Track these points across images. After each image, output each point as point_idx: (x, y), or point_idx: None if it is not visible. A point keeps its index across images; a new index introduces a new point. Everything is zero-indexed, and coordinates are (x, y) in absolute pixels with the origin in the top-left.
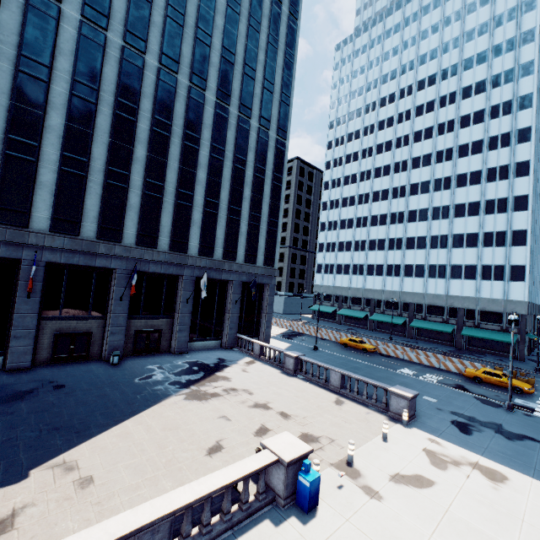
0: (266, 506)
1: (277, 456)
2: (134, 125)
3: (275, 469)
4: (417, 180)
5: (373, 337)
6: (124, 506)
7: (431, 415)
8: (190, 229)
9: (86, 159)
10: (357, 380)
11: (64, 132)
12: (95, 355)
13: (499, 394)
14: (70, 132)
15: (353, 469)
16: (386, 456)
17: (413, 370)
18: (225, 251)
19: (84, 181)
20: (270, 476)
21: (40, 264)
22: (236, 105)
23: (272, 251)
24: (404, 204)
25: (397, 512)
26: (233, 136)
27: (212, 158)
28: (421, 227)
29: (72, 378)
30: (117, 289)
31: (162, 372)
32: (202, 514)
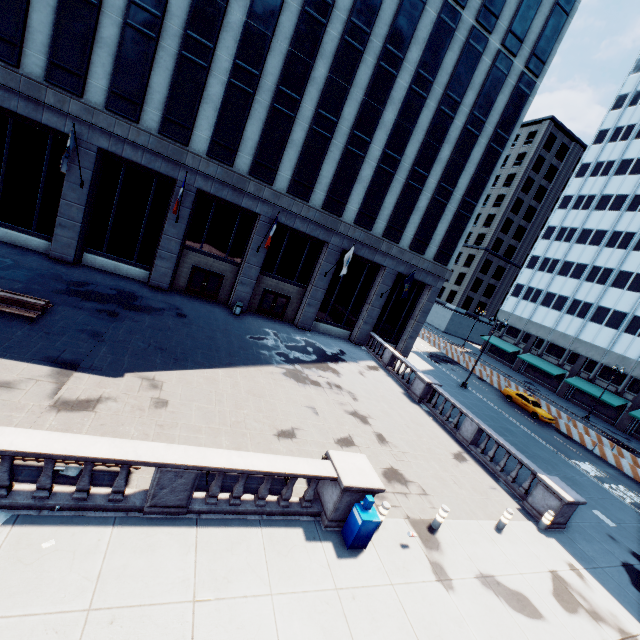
0: (307, 515)
1: (337, 473)
2: (322, 30)
3: (331, 486)
4: None
5: (558, 405)
6: (179, 440)
7: (592, 538)
8: (353, 187)
9: (257, 73)
10: (498, 443)
11: (242, 33)
12: (223, 300)
13: None
14: (248, 33)
15: (433, 538)
16: (487, 548)
17: (599, 472)
18: (388, 227)
19: (250, 101)
20: (324, 489)
21: (192, 190)
22: (475, 9)
23: (453, 243)
24: None
25: (464, 617)
26: (453, 60)
27: (411, 91)
28: None
29: (195, 312)
30: (256, 238)
31: (275, 339)
32: (235, 485)
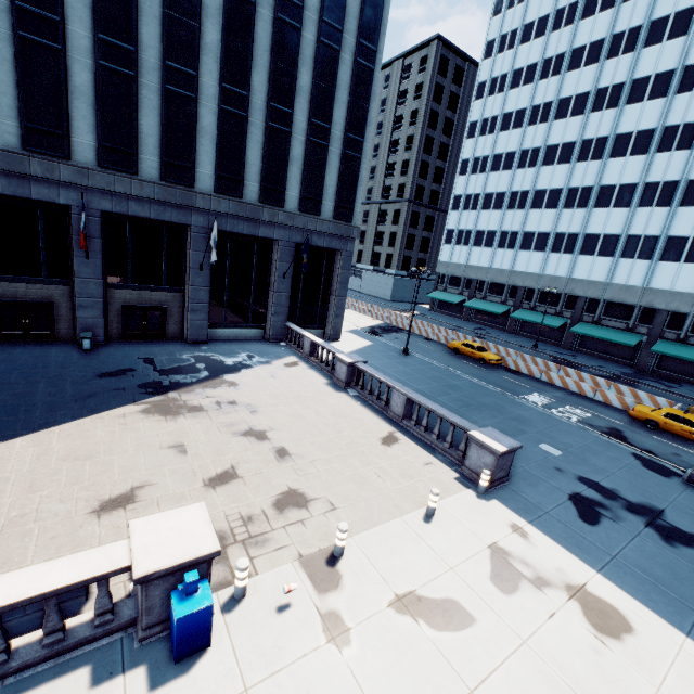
0: (108, 635)
1: (131, 559)
2: None
3: None
4: (649, 69)
5: (508, 342)
6: None
7: (538, 479)
8: (196, 143)
9: None
10: (428, 409)
11: None
12: (66, 336)
13: (680, 452)
14: None
15: (333, 572)
16: (410, 552)
17: (547, 399)
18: (263, 189)
19: None
20: None
21: None
22: None
23: (350, 194)
24: (611, 122)
25: (361, 685)
26: None
27: None
28: (632, 166)
29: (6, 364)
30: (78, 240)
31: (145, 367)
32: None
